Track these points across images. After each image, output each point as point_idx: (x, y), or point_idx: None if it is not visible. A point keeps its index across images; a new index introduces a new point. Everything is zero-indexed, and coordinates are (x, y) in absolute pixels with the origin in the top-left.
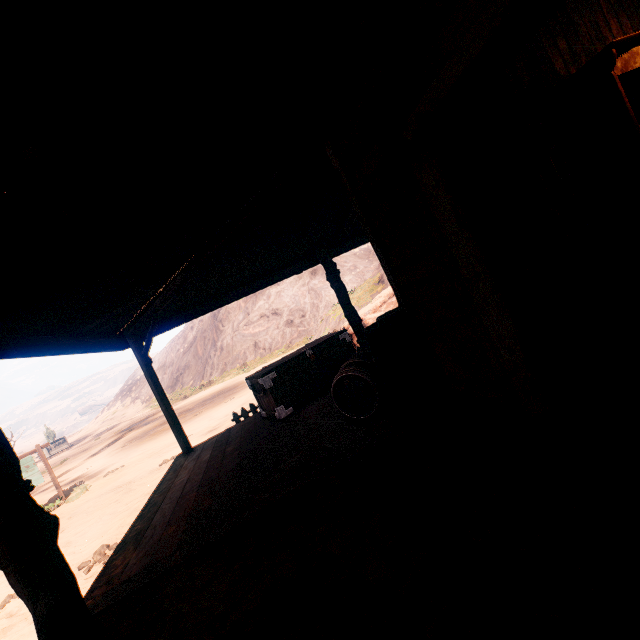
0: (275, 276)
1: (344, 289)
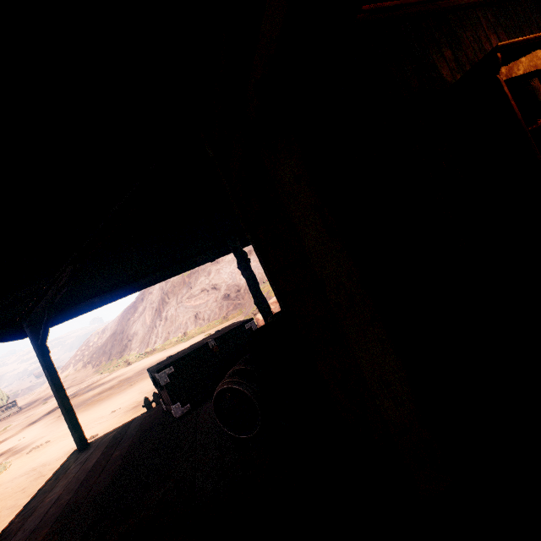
0: (187, 264)
1: (254, 277)
